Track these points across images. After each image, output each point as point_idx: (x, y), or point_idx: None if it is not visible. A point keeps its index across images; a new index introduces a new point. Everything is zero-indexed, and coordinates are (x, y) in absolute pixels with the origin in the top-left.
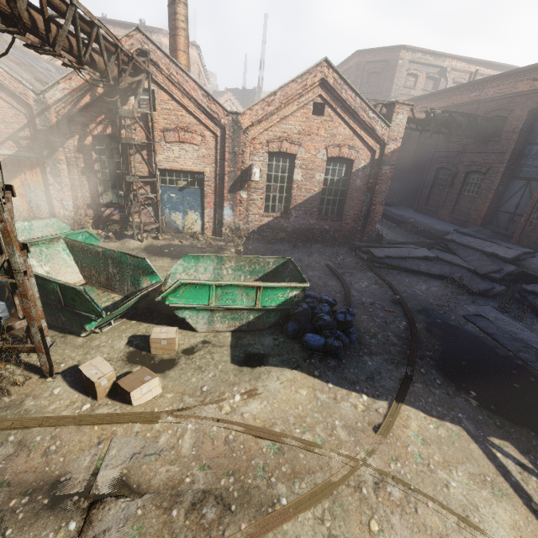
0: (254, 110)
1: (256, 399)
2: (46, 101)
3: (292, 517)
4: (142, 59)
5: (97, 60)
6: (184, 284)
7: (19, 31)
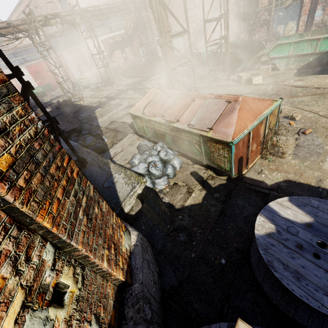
0: None
1: (300, 81)
2: None
3: (301, 97)
4: None
5: None
6: (278, 45)
7: None
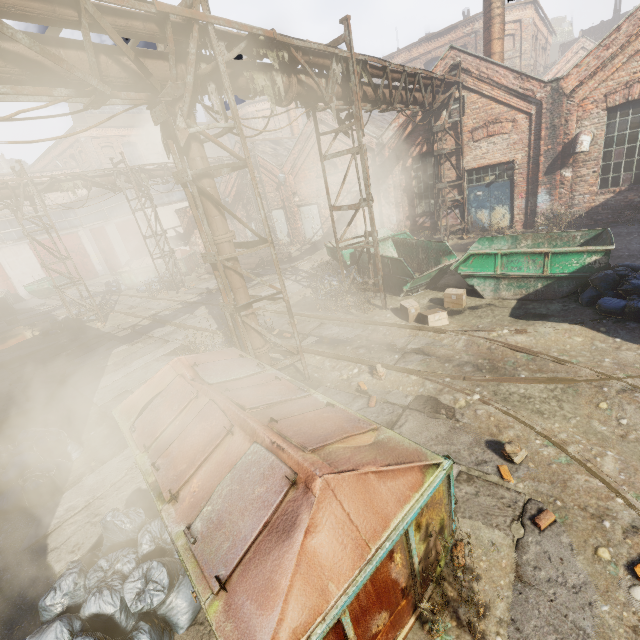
0: (583, 65)
1: (523, 335)
2: (383, 142)
3: (526, 382)
4: (454, 73)
5: (418, 97)
6: (472, 255)
7: (378, 107)
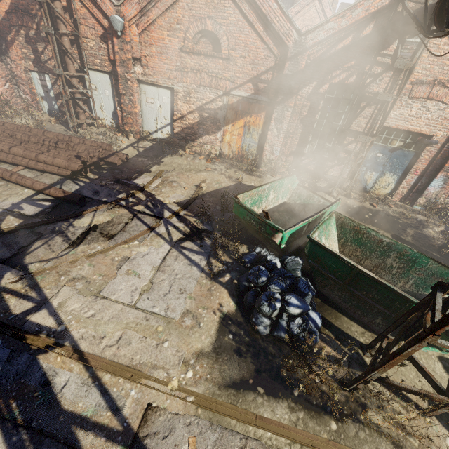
0: None
1: None
2: (305, 43)
3: None
4: None
5: None
6: None
7: None
